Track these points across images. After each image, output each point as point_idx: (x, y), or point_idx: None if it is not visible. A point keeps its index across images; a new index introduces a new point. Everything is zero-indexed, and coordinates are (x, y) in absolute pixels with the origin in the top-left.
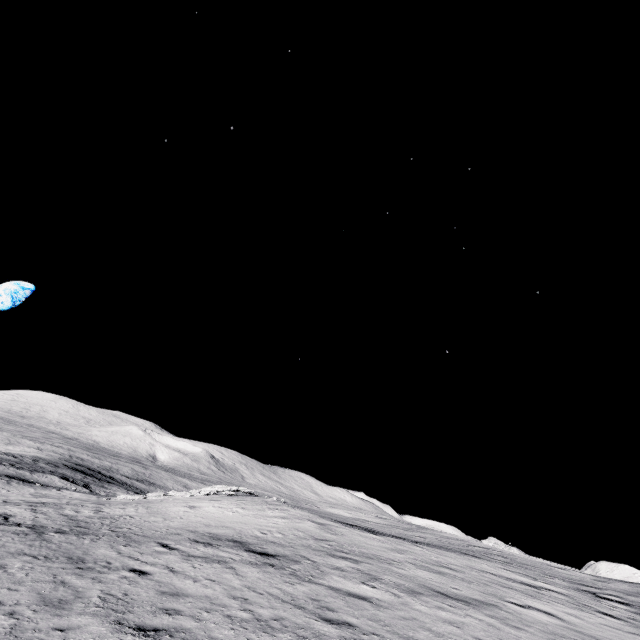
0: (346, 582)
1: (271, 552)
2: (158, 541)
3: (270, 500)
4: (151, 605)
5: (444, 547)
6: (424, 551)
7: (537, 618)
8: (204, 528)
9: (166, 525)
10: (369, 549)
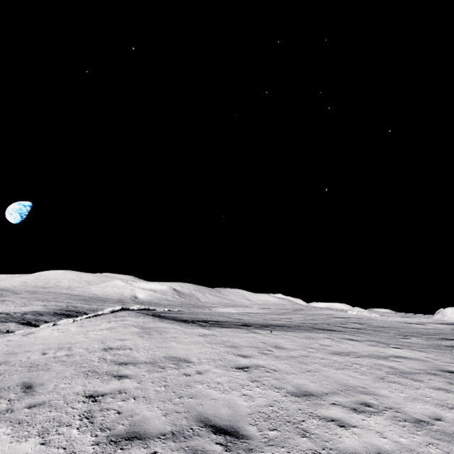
0: (2, 439)
1: None
2: None
3: (122, 313)
4: None
5: (297, 326)
6: (255, 337)
7: (373, 439)
8: None
9: None
10: (171, 350)
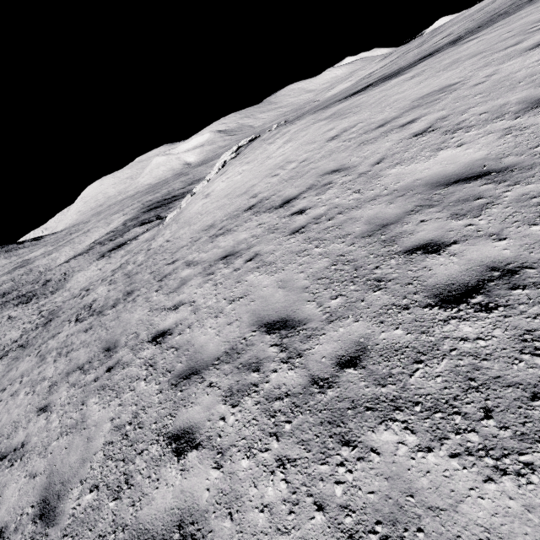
0: (411, 168)
1: (292, 195)
2: (184, 261)
3: (267, 135)
4: (159, 433)
5: (495, 18)
6: (484, 39)
7: None
8: (220, 213)
9: (191, 232)
10: (407, 98)
